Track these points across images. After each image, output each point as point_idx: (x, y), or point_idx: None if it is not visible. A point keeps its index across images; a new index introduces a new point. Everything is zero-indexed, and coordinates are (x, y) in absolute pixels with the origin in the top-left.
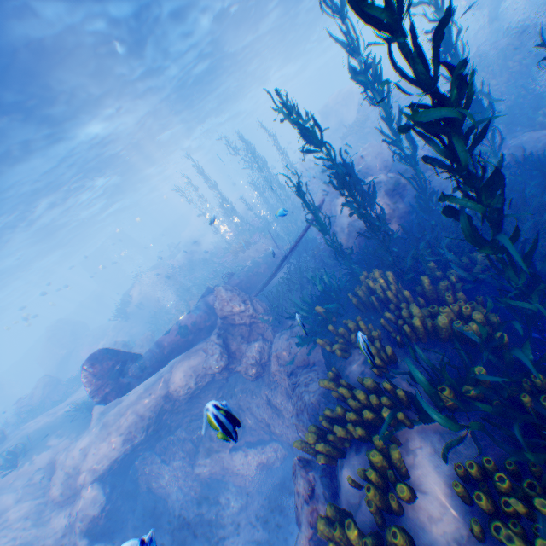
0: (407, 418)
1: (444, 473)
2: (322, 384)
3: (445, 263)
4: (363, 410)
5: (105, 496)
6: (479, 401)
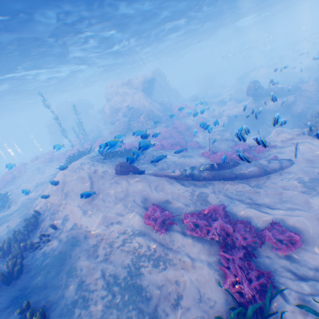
0: None
1: None
2: None
3: None
4: None
5: (227, 121)
6: None
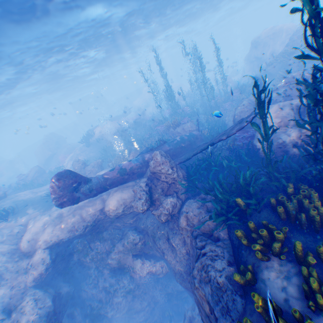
0: None
1: None
2: (238, 279)
3: None
4: None
5: (50, 260)
6: None
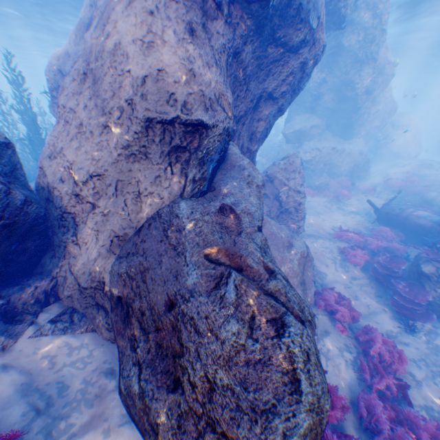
0: None
1: None
2: None
3: None
4: None
5: None
6: None
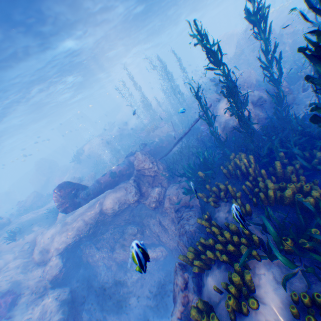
0: (257, 254)
1: (280, 294)
2: (199, 221)
3: (291, 154)
4: (228, 245)
5: (62, 263)
6: (309, 250)
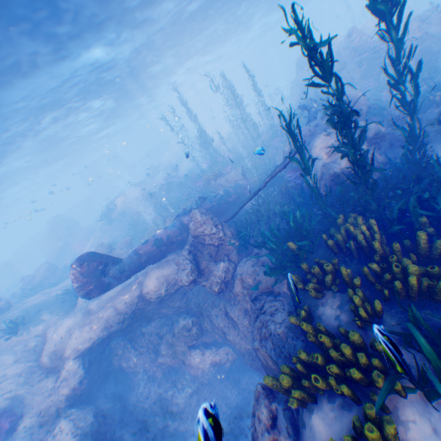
0: (402, 388)
1: None
2: (294, 321)
3: (438, 219)
4: (350, 369)
5: (84, 370)
6: None
